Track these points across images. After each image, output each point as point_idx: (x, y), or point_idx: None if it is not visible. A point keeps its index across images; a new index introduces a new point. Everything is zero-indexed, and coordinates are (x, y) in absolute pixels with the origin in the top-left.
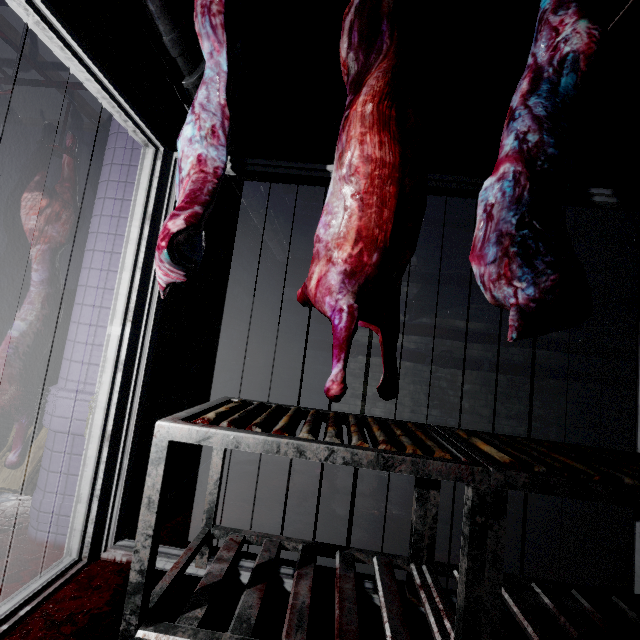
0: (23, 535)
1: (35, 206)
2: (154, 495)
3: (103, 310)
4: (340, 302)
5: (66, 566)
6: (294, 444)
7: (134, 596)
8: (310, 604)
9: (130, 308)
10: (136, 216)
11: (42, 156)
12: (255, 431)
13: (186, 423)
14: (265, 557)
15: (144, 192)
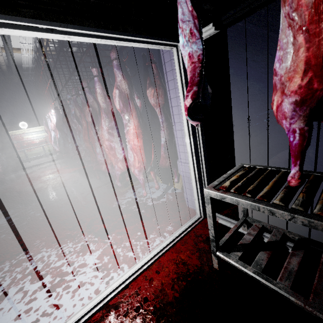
0: (185, 204)
1: (151, 94)
2: (210, 214)
3: (182, 131)
4: (292, 126)
5: (197, 218)
6: (267, 208)
7: (212, 242)
8: (297, 270)
9: (190, 130)
10: (179, 88)
11: (146, 71)
12: (246, 197)
13: (214, 190)
14: (273, 238)
15: (178, 74)
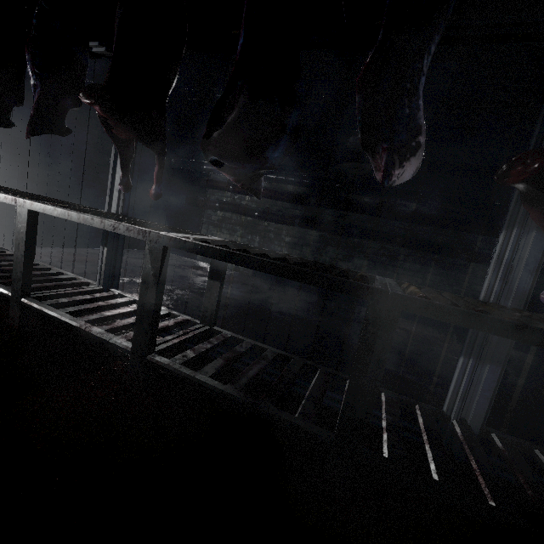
0: None
1: None
2: None
3: None
4: None
5: None
6: None
7: None
8: None
9: None
10: None
11: None
12: None
13: None
14: None
15: None
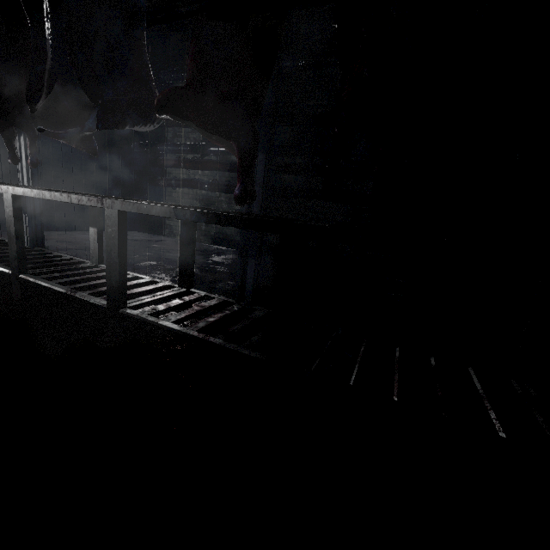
0: None
1: None
2: None
3: None
4: None
5: None
6: None
7: None
8: None
9: None
10: None
11: None
12: None
13: None
14: None
15: None
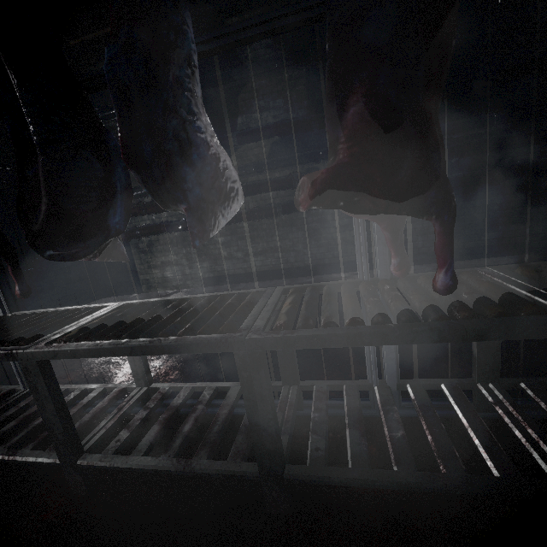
0: None
1: None
2: None
3: None
4: None
5: None
6: None
7: None
8: None
9: None
10: None
11: None
12: None
13: None
14: None
15: None
